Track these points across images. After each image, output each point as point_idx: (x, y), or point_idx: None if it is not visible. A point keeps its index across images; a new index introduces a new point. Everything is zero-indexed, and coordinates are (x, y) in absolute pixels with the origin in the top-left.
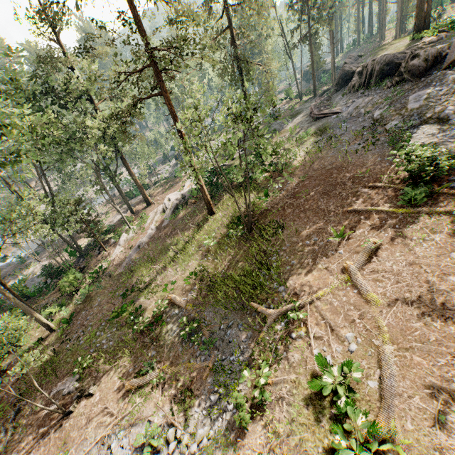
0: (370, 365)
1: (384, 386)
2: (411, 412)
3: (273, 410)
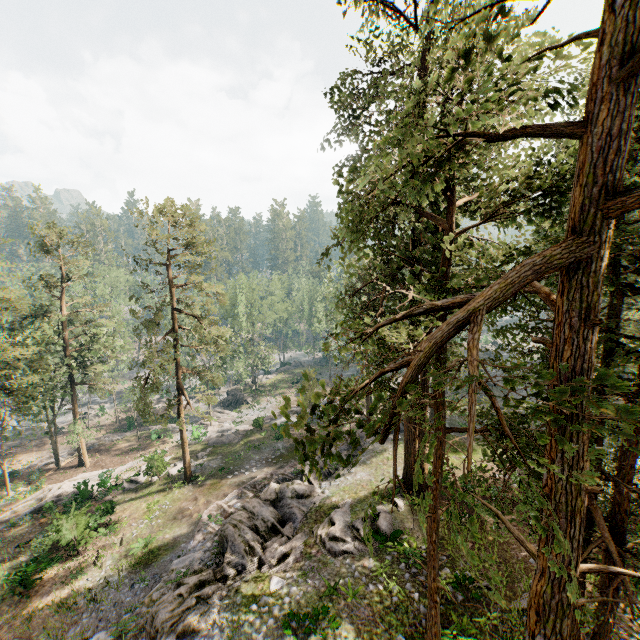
0: None
1: None
2: None
3: None
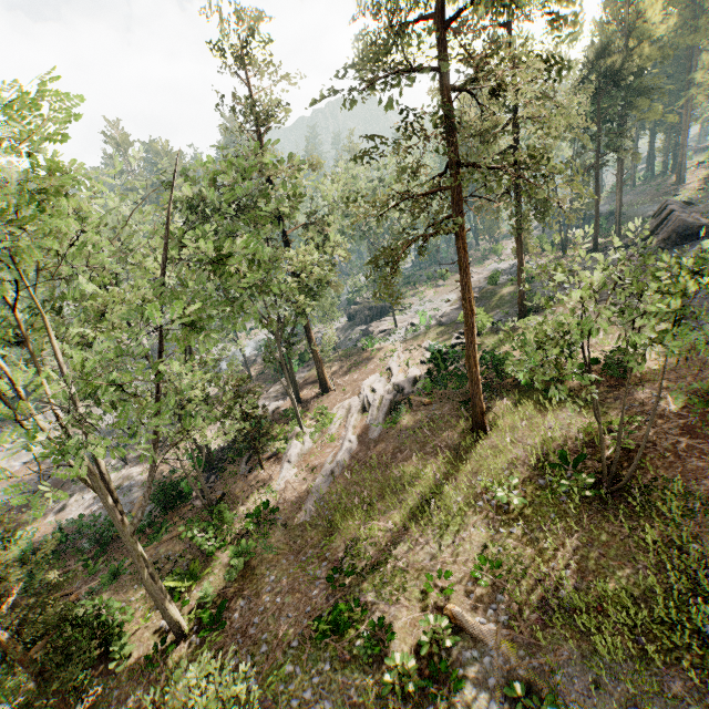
0: None
1: None
2: None
3: None
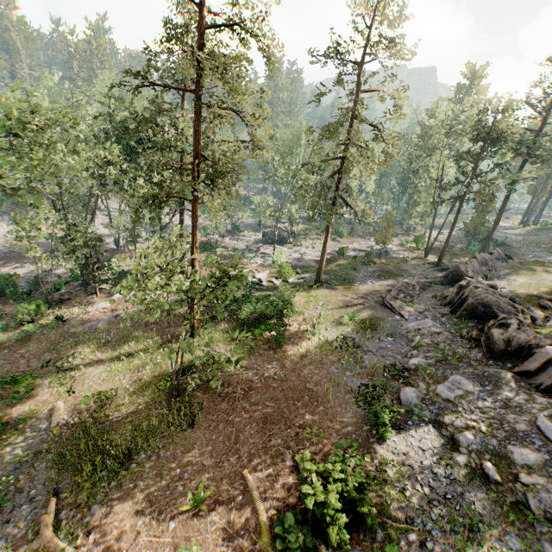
0: None
1: None
2: None
3: None
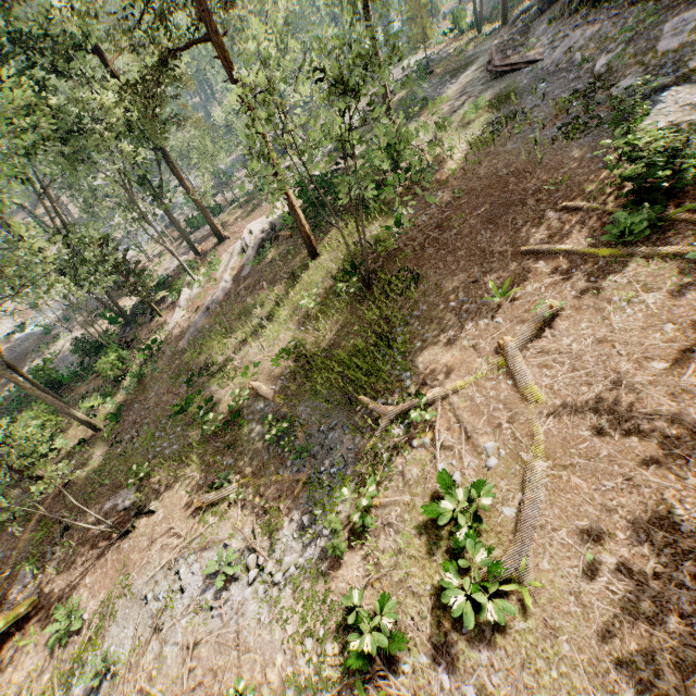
0: (510, 487)
1: (522, 515)
2: (551, 549)
3: (377, 539)
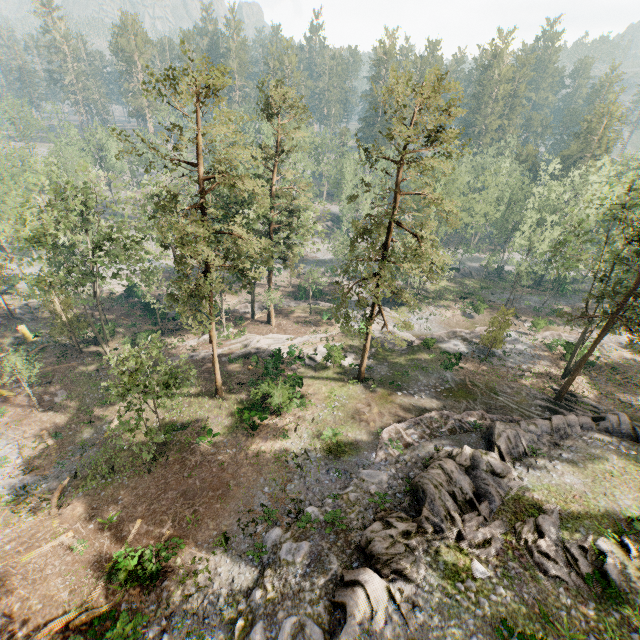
0: None
1: None
2: None
3: None
